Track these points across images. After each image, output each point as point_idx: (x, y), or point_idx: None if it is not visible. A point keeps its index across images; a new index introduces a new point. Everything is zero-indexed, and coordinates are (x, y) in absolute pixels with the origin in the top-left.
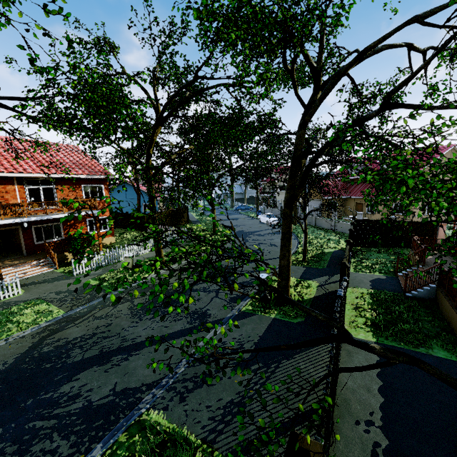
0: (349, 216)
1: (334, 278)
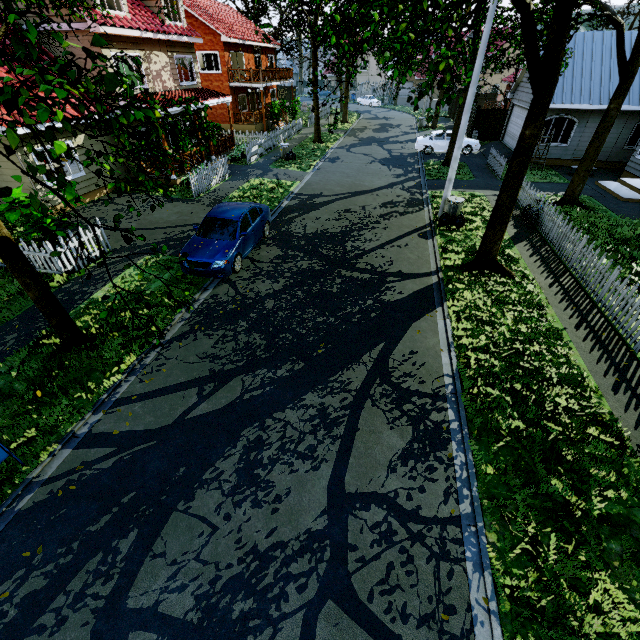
0: (433, 99)
1: (448, 123)
